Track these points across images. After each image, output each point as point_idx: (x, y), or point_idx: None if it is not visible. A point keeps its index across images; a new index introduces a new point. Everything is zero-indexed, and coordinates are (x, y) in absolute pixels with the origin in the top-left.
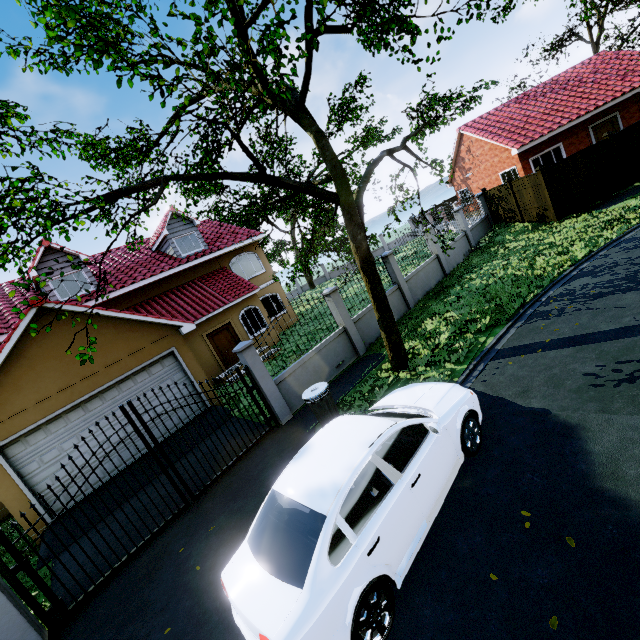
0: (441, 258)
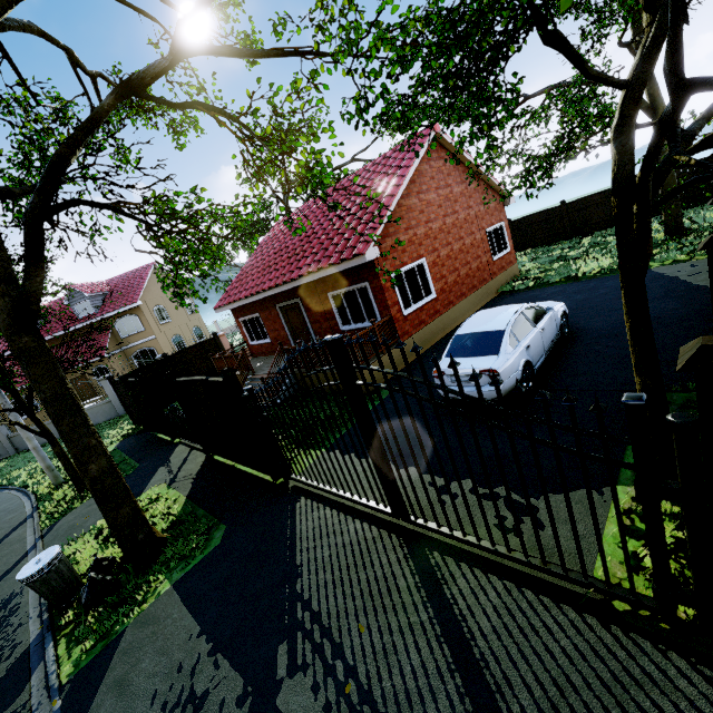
0: (114, 403)
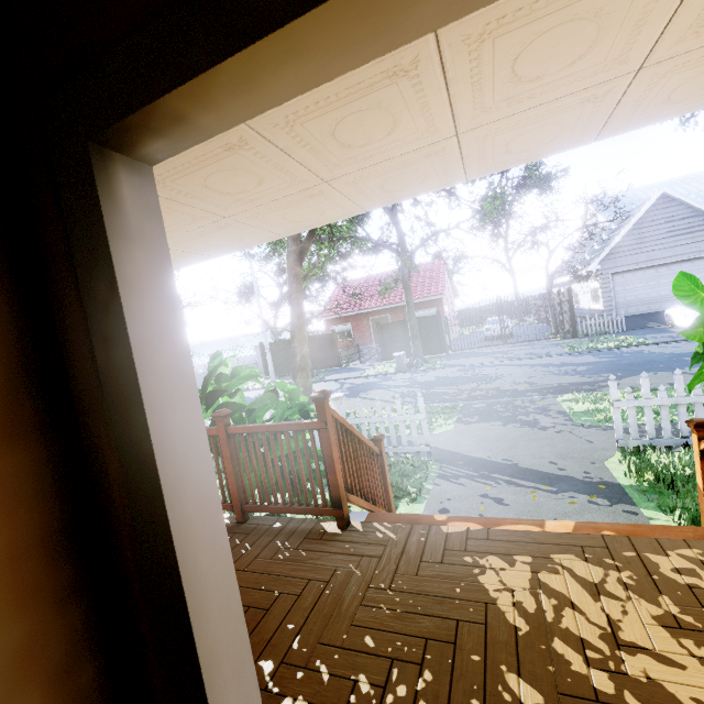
0: None
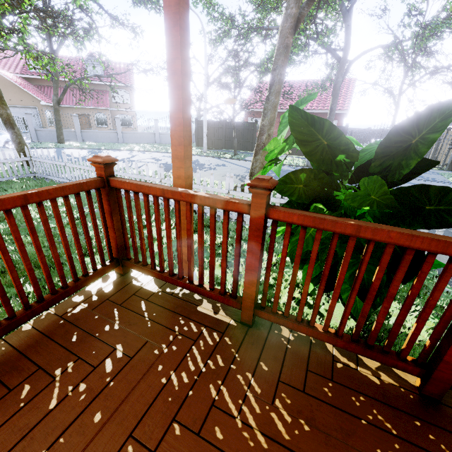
0: (156, 135)
